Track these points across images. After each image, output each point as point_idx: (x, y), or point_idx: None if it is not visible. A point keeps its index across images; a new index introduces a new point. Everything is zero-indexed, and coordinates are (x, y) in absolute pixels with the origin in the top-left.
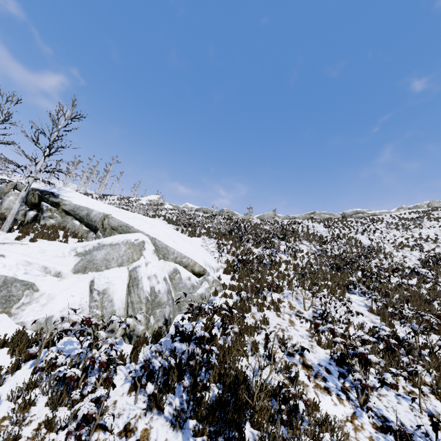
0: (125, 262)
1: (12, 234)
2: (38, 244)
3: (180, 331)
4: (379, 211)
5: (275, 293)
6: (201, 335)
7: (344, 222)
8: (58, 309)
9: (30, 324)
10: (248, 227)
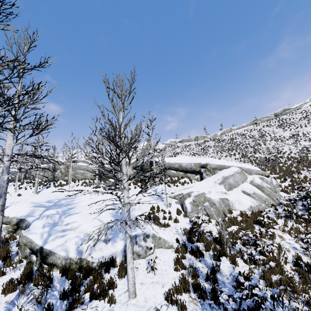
0: (243, 180)
1: (160, 186)
2: (198, 185)
3: (293, 198)
4: (299, 104)
5: (297, 174)
6: (302, 197)
7: (284, 121)
8: (249, 203)
9: (246, 210)
10: (246, 145)
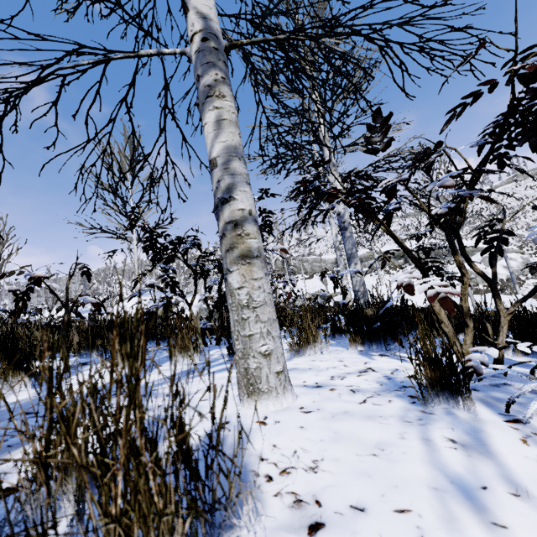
0: (500, 258)
1: None
2: None
3: None
4: None
5: None
6: None
7: None
8: (506, 273)
9: (503, 278)
10: None
